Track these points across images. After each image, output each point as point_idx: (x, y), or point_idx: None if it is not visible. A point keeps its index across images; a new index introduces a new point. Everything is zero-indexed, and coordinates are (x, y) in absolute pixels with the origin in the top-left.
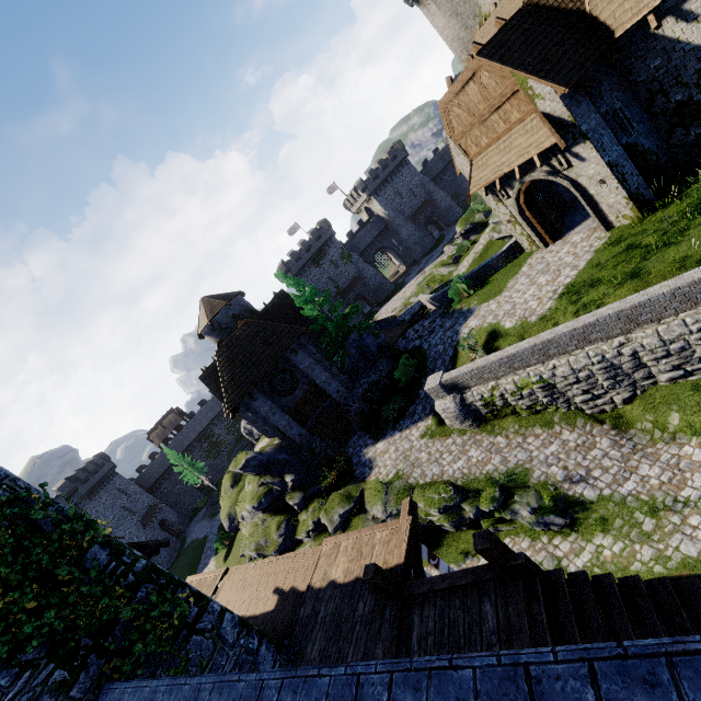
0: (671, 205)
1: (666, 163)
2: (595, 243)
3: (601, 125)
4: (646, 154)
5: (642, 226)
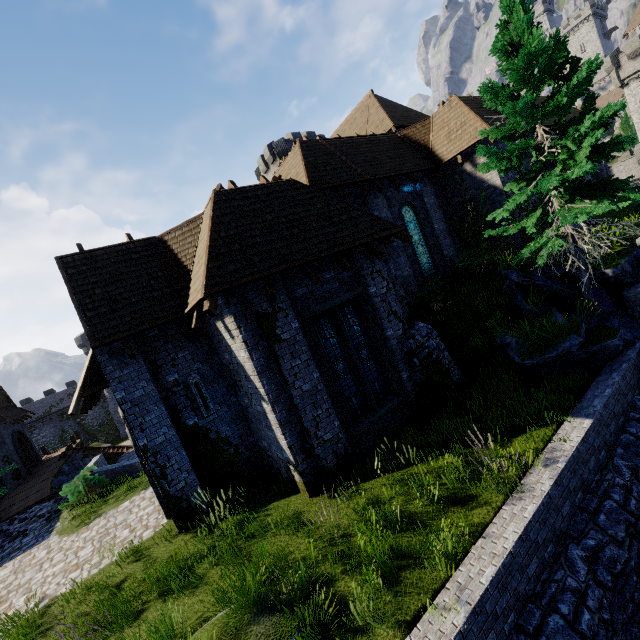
0: (200, 534)
1: (248, 459)
2: (147, 530)
3: (153, 397)
4: (221, 444)
5: (165, 547)
